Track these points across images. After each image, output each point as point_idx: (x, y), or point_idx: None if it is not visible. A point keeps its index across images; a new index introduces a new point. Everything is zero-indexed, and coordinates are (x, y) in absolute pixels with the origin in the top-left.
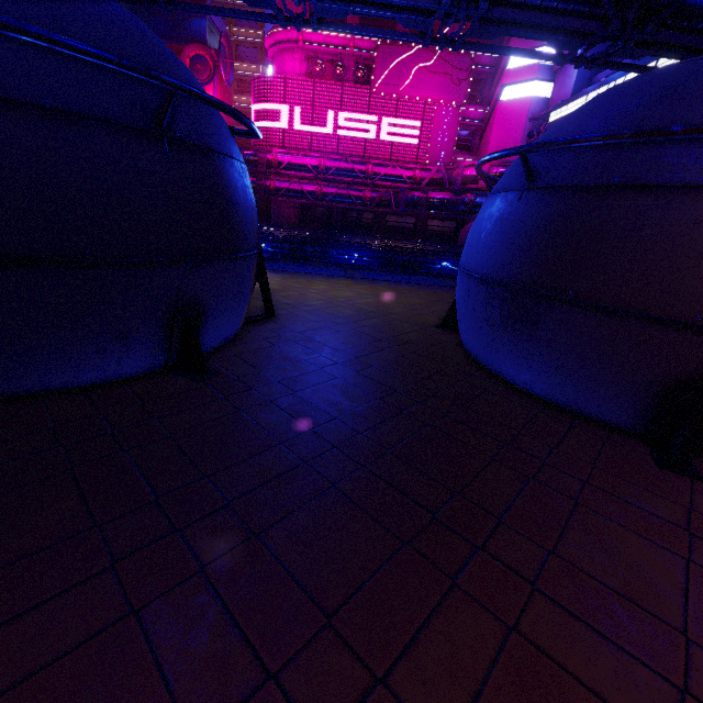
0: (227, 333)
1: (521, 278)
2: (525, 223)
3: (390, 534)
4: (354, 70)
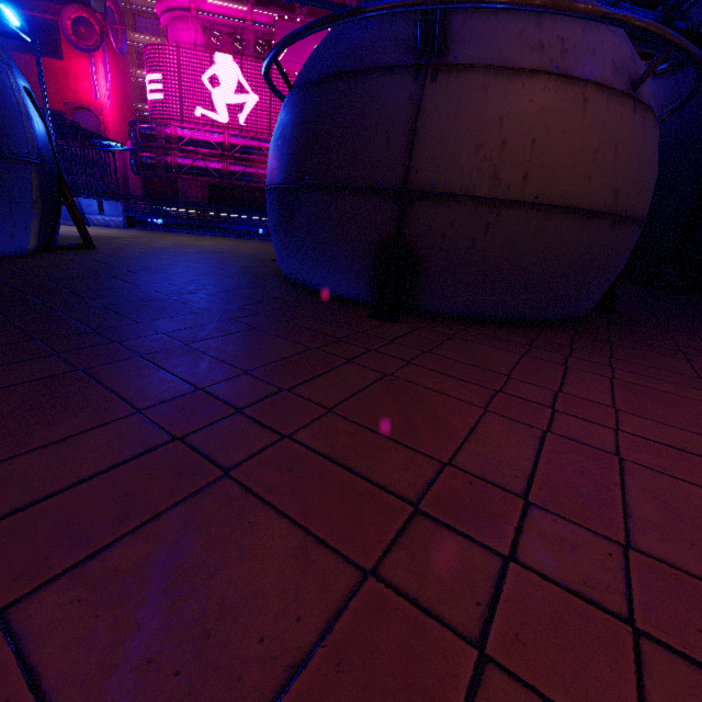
0: (3, 244)
1: (281, 176)
2: (283, 125)
3: (27, 336)
4: (254, 45)
